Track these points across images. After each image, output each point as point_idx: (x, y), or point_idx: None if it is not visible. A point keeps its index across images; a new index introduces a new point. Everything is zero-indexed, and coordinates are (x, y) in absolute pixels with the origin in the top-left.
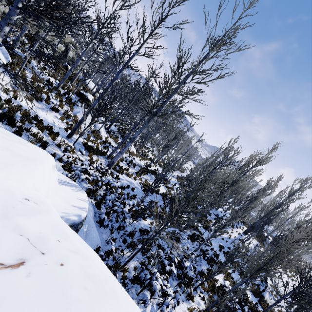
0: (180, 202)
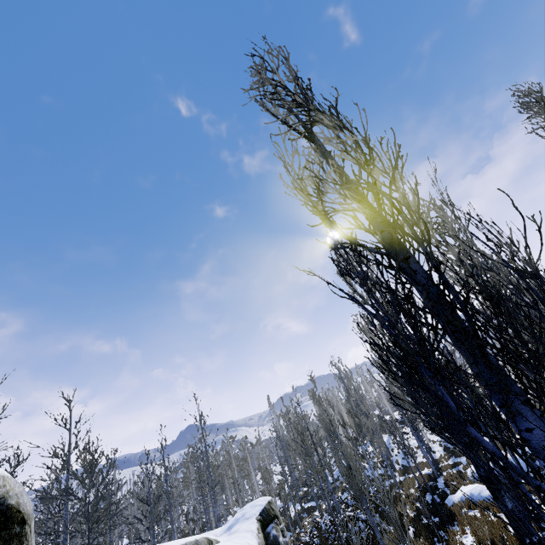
0: (303, 511)
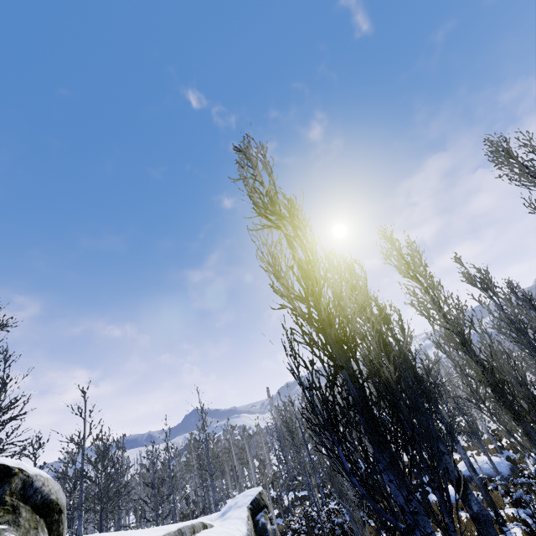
0: (296, 499)
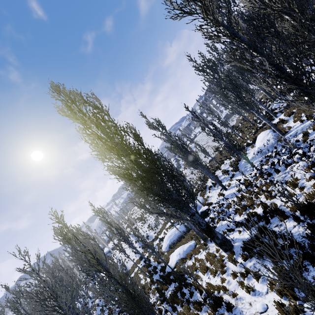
0: None
